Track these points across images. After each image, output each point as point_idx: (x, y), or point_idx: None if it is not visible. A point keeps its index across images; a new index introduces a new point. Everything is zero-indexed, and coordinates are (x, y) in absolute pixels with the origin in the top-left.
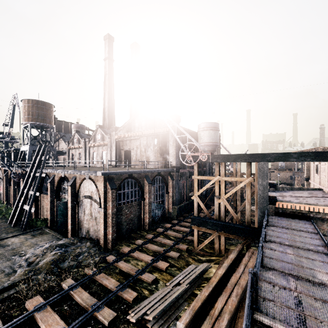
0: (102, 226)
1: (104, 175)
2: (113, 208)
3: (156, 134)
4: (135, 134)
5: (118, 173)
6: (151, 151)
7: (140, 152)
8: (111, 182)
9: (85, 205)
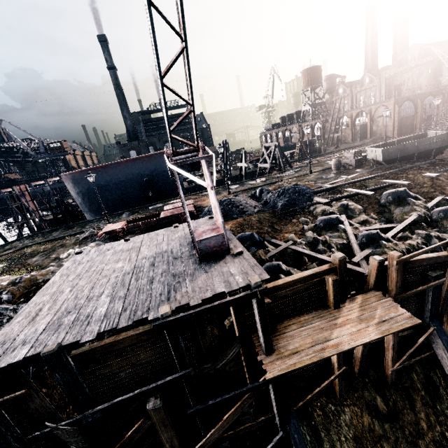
0: (392, 127)
1: (395, 99)
2: (398, 117)
3: (430, 61)
4: (407, 67)
5: (402, 98)
6: (423, 79)
7: (412, 83)
8: (398, 103)
9: (378, 122)
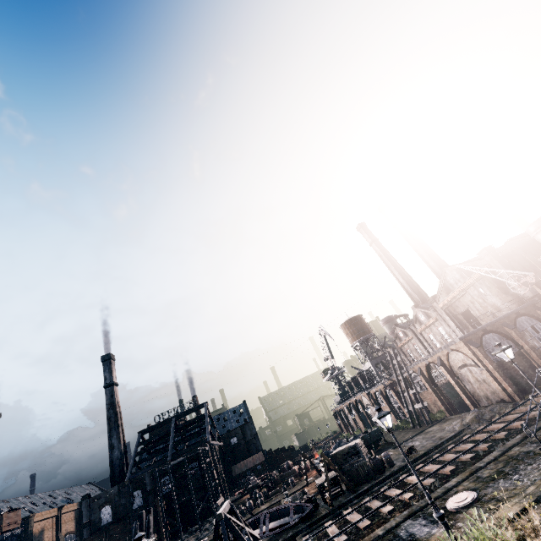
0: (495, 383)
1: (461, 339)
2: (491, 363)
3: (480, 278)
4: (457, 291)
5: (471, 333)
6: (491, 297)
7: (480, 305)
8: (471, 342)
9: (465, 376)
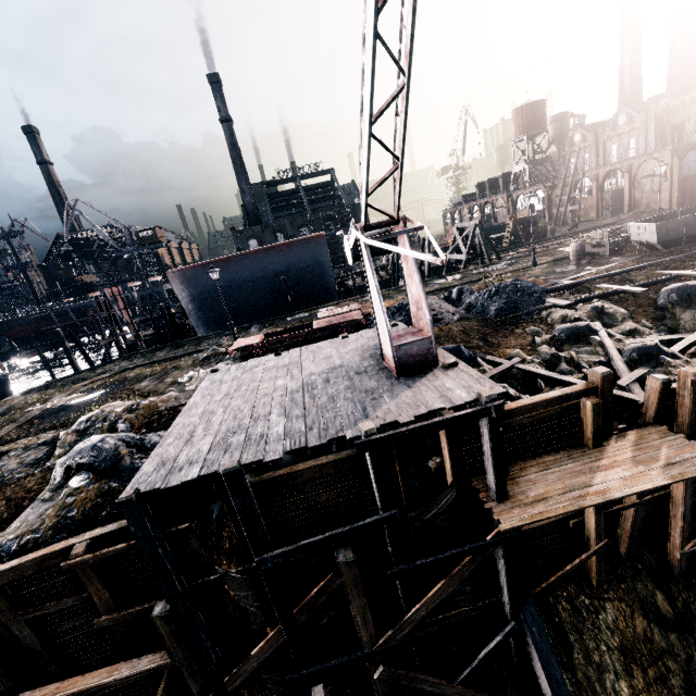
0: (667, 193)
1: (673, 148)
2: (679, 177)
3: None
4: (694, 95)
5: (686, 144)
6: None
7: None
8: (678, 154)
9: (643, 185)
